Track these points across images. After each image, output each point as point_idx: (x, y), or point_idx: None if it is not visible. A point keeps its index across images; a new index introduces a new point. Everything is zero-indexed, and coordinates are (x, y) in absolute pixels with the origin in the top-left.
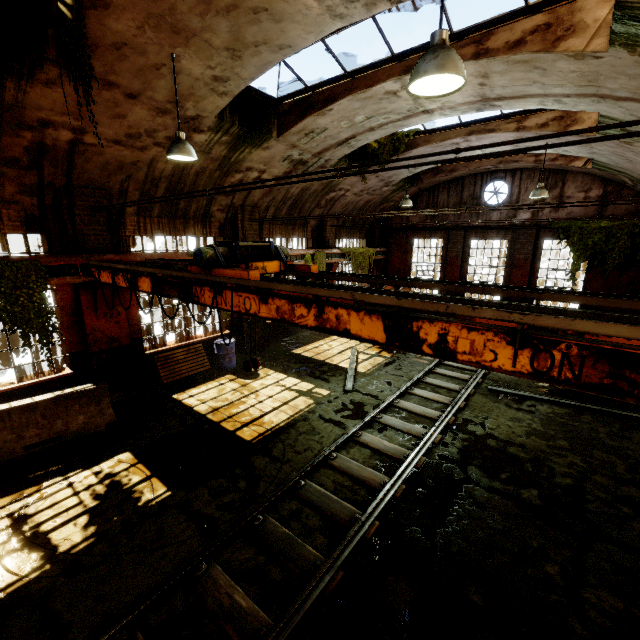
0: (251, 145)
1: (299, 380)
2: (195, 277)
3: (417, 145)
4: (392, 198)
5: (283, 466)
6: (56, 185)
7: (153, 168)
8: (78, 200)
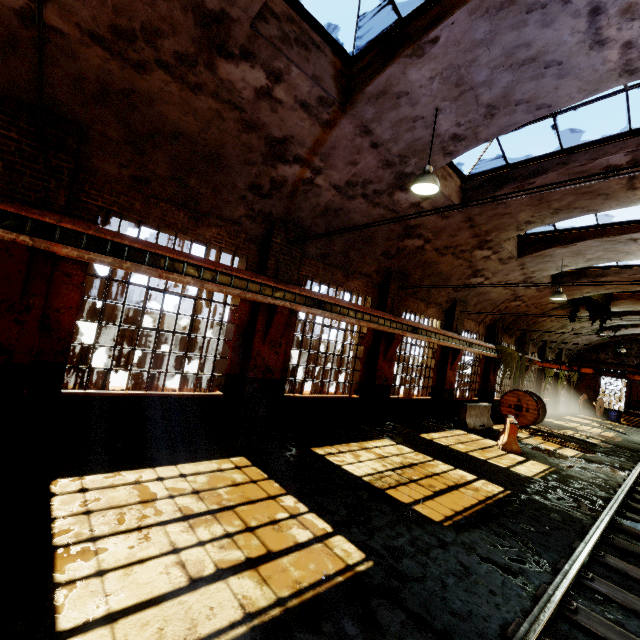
0: (578, 322)
1: (592, 427)
2: (634, 371)
3: (637, 326)
4: (592, 343)
5: (639, 444)
6: (525, 331)
7: (545, 327)
8: (527, 336)
